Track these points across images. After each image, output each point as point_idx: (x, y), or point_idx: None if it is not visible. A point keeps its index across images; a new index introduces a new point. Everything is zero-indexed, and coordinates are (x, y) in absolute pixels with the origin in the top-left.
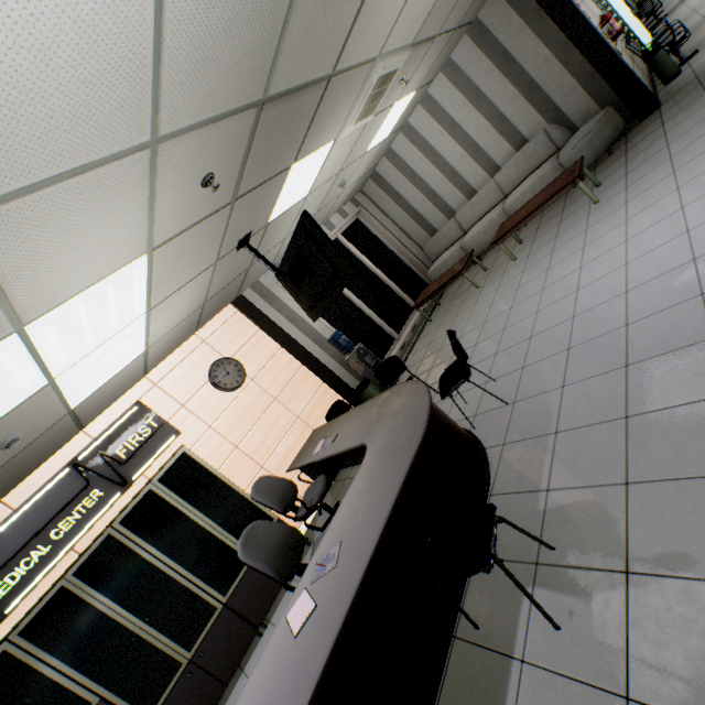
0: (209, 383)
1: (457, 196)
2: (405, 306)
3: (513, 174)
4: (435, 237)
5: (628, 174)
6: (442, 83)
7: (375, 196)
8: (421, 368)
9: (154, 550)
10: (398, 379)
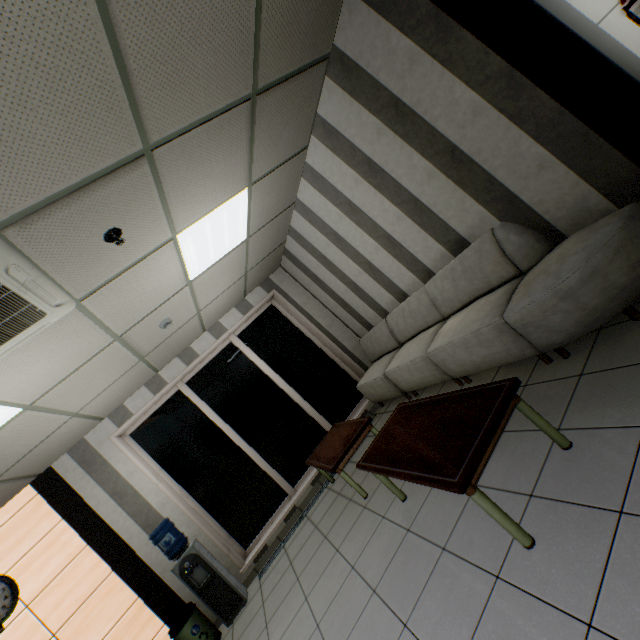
0: None
1: (384, 294)
2: (319, 433)
3: (450, 291)
4: (369, 335)
5: (625, 523)
6: (319, 150)
7: (295, 274)
8: (244, 637)
9: None
10: (243, 604)
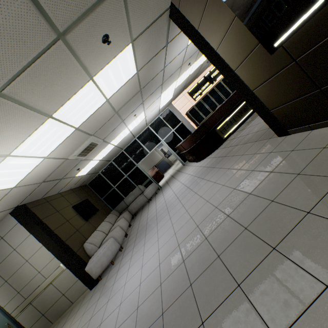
0: None
1: None
2: None
3: None
4: None
5: None
6: None
7: None
8: None
9: (220, 93)
10: None
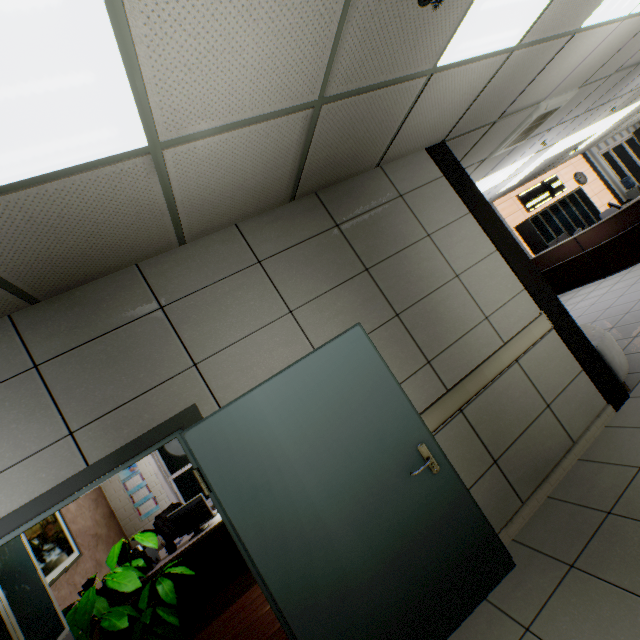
0: (573, 180)
1: None
2: None
3: None
4: None
5: None
6: None
7: None
8: None
9: (574, 209)
10: None
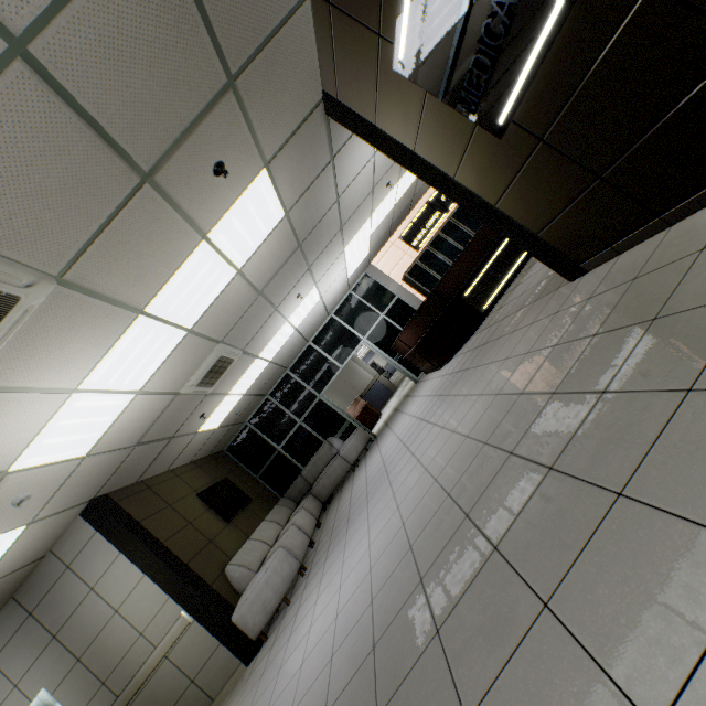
0: None
1: None
2: None
3: None
4: None
5: None
6: None
7: None
8: None
9: (465, 227)
10: None
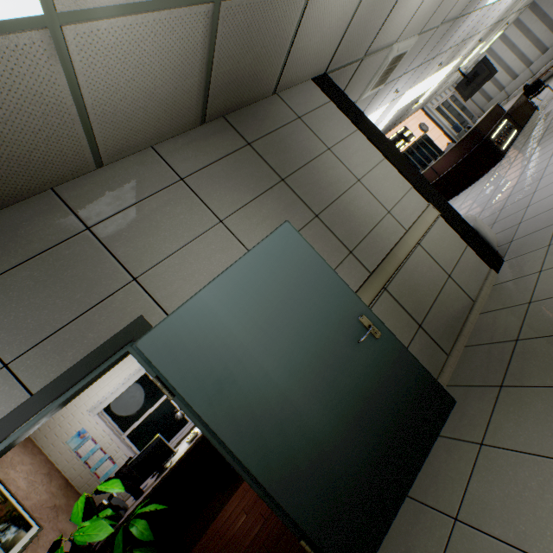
0: (419, 129)
1: (507, 79)
2: None
3: (539, 65)
4: (491, 101)
5: None
6: (511, 28)
7: None
8: None
9: (424, 150)
10: None
